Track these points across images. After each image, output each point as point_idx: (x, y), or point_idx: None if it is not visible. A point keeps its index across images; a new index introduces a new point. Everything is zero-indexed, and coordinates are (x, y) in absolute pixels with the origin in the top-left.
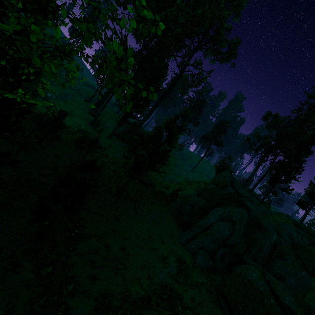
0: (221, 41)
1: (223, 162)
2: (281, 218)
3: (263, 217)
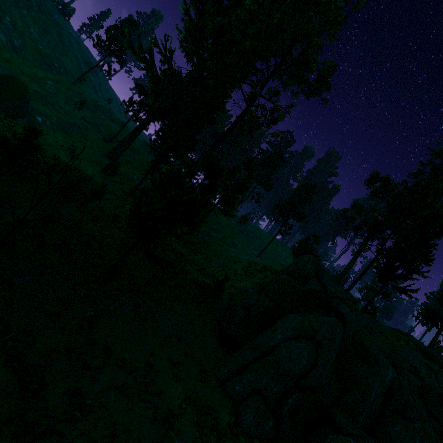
0: (308, 63)
1: (305, 242)
2: (398, 339)
3: (369, 335)
